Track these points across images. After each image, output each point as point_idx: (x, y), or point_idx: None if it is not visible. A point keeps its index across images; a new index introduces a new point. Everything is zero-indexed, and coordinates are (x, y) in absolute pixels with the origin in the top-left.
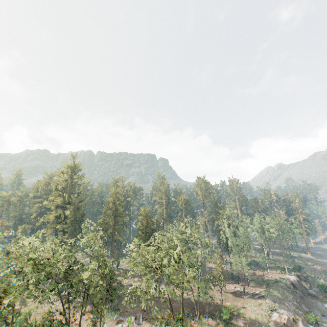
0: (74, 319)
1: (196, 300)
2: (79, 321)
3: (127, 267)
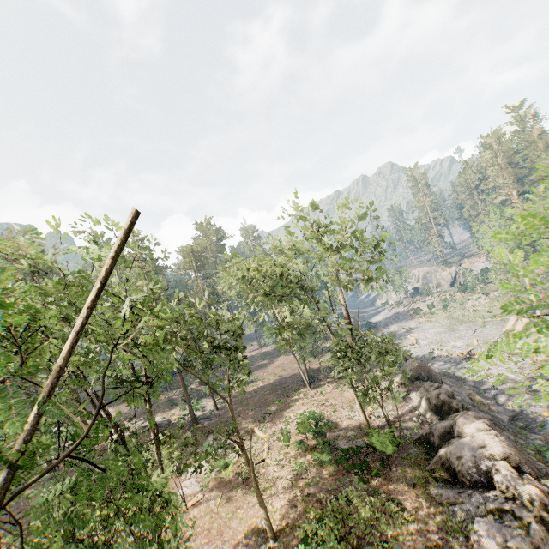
0: None
1: (276, 382)
2: (159, 463)
3: None
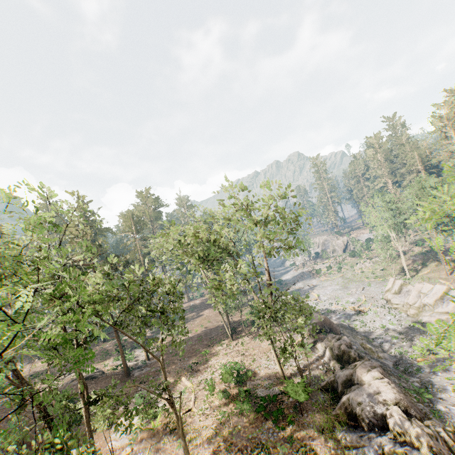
0: None
1: (203, 333)
2: (89, 425)
3: (33, 370)
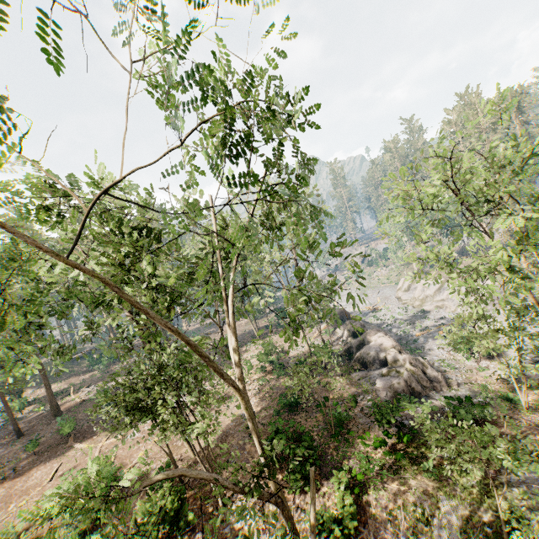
0: (53, 472)
1: None
2: None
3: None
